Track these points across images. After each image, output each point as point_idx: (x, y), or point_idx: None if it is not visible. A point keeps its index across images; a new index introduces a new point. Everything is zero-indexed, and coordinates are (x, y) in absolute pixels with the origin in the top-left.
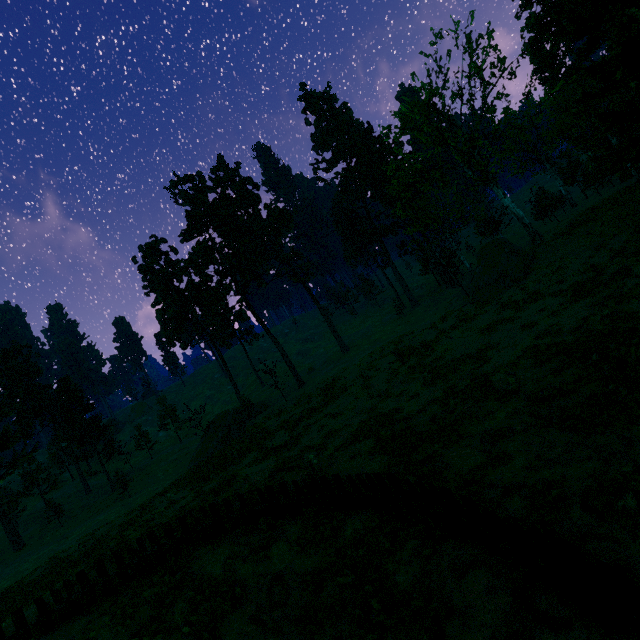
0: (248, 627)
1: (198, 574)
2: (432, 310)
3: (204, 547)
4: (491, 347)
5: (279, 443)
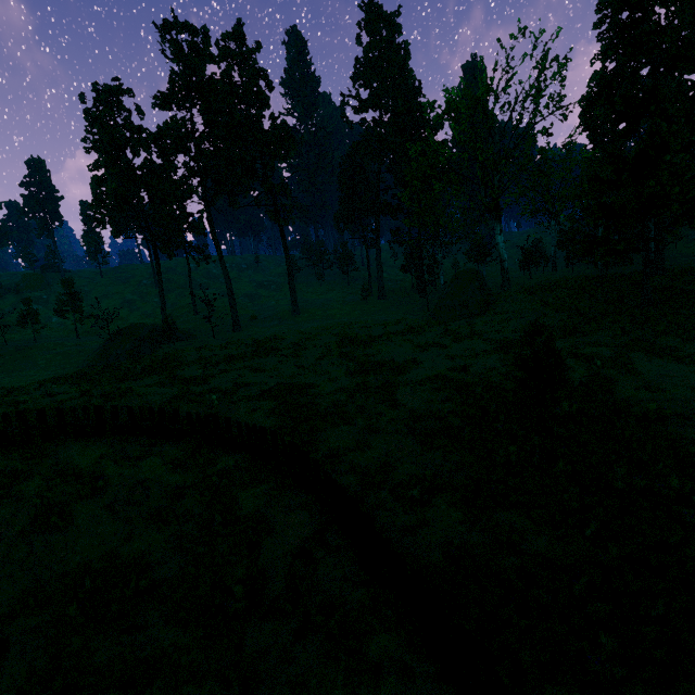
0: (101, 512)
1: (63, 461)
2: (394, 309)
3: (77, 441)
4: (415, 363)
5: (190, 376)
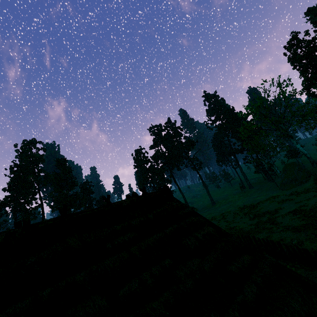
0: None
1: None
2: (259, 191)
3: None
4: (280, 209)
5: None
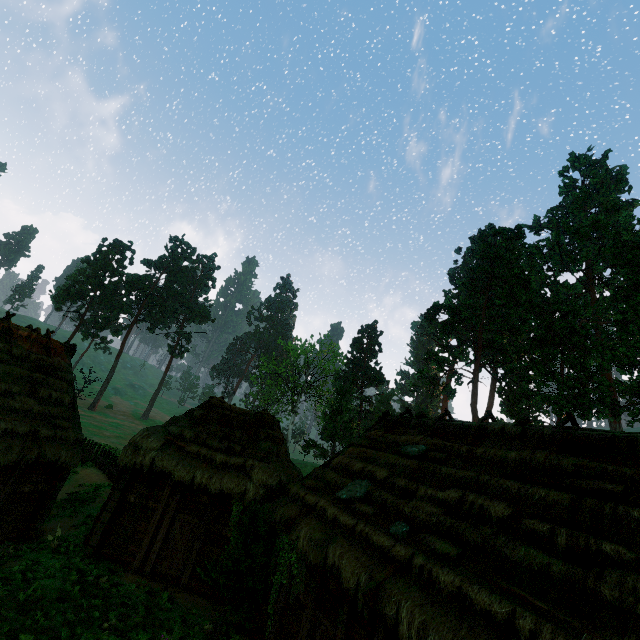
0: None
1: None
2: None
3: None
4: None
5: None
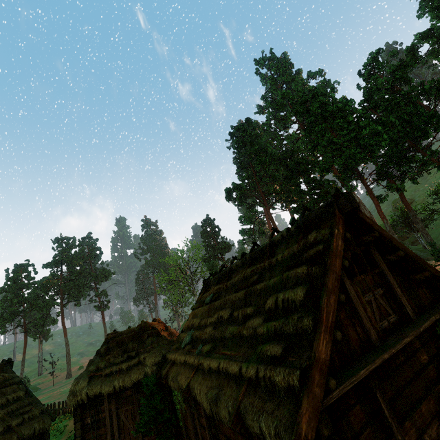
0: None
1: None
2: None
3: None
4: None
5: None
